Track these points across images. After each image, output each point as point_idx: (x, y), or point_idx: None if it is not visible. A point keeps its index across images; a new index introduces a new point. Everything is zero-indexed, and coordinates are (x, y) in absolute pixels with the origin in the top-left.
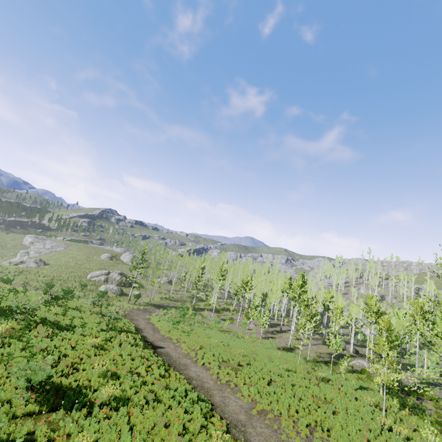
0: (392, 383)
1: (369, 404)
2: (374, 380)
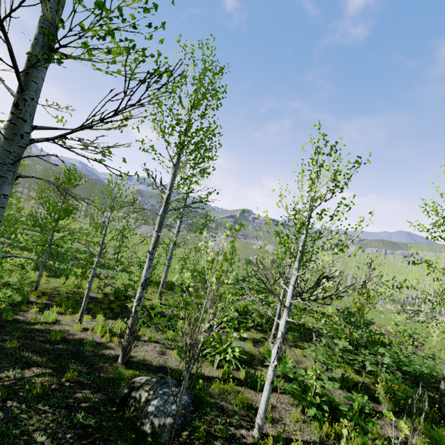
0: None
1: None
2: None
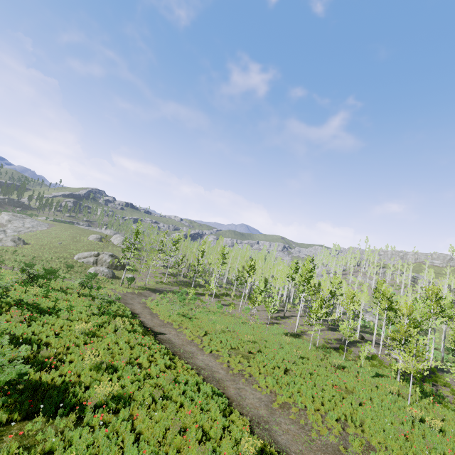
0: (421, 372)
1: (390, 392)
2: (393, 368)
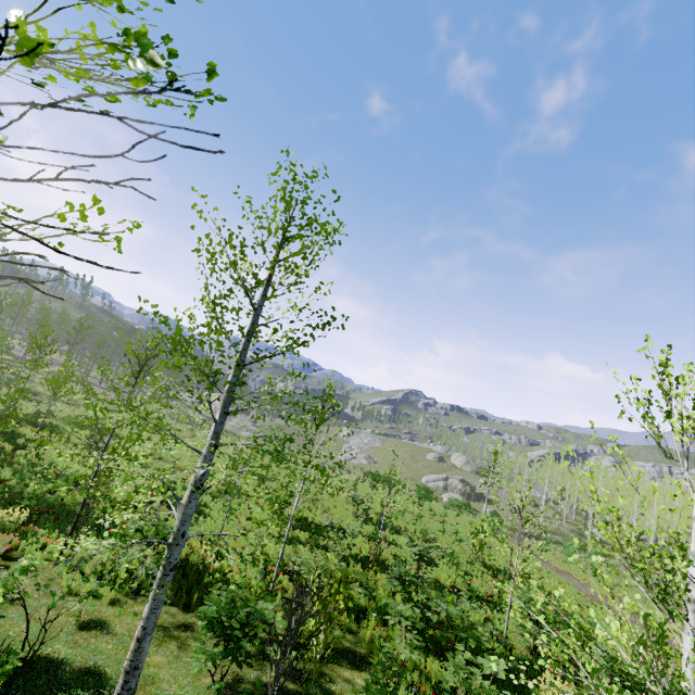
0: None
1: None
2: None
